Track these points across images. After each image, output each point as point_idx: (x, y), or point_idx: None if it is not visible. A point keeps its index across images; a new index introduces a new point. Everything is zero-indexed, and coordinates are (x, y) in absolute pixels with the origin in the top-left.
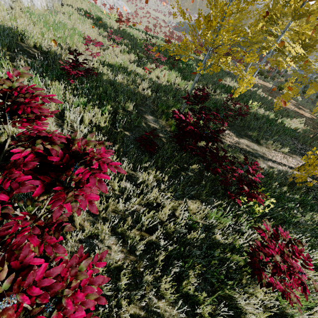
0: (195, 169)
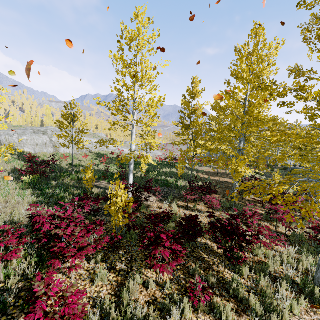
0: None
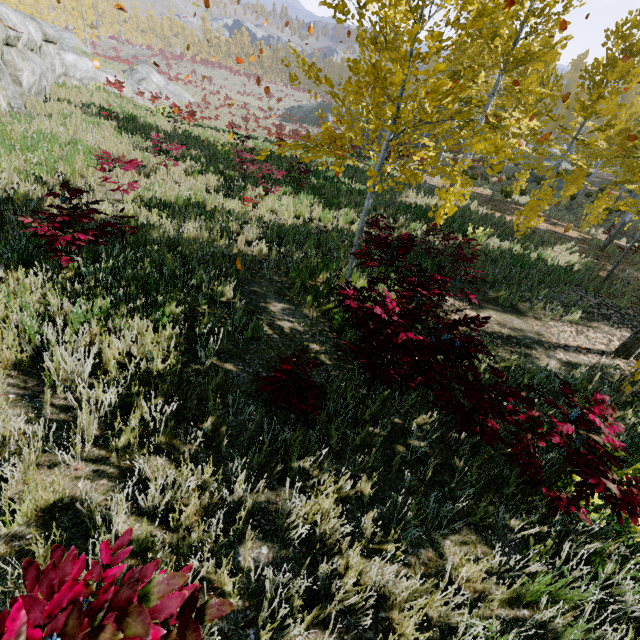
0: (422, 425)
